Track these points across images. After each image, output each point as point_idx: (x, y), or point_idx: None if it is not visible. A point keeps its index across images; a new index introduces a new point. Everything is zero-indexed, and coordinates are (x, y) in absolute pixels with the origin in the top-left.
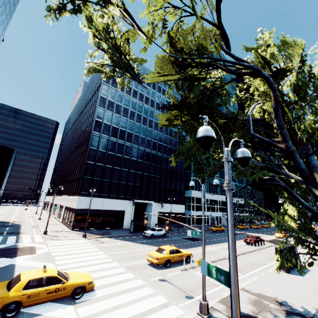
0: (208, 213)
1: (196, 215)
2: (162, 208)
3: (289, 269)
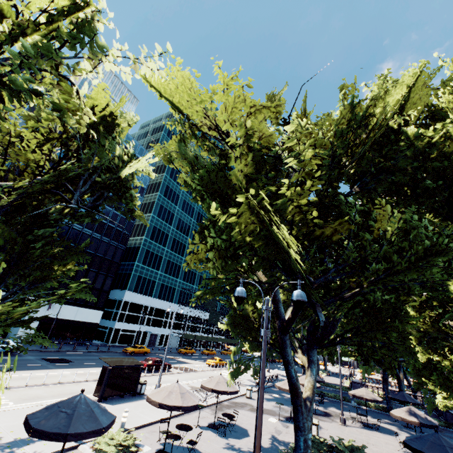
0: (148, 329)
1: (124, 330)
2: (54, 311)
3: (108, 396)
